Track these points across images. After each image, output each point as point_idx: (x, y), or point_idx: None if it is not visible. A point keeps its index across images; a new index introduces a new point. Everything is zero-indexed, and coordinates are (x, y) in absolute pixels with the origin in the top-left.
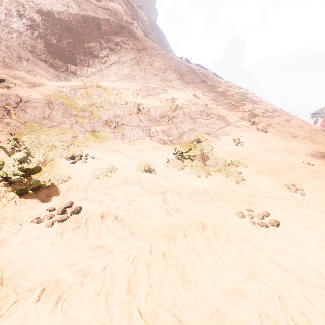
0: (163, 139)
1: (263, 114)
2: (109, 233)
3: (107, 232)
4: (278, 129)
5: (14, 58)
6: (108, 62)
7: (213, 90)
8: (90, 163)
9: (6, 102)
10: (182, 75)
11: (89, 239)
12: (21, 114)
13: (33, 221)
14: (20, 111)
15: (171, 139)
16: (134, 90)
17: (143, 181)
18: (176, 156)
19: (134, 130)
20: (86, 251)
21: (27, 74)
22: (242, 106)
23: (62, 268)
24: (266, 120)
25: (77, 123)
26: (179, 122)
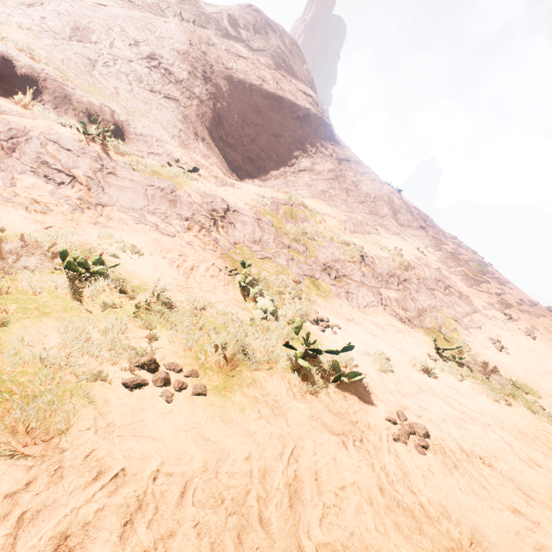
0: (399, 314)
1: (519, 306)
2: (505, 488)
3: (500, 485)
4: (549, 338)
5: (191, 134)
6: (297, 166)
7: (438, 246)
8: (342, 336)
9: (212, 206)
10: (395, 212)
11: (489, 492)
12: (230, 229)
13: (400, 440)
14: (229, 225)
15: (410, 317)
16: (338, 219)
17: (440, 392)
18: (440, 352)
19: (363, 290)
20: (511, 515)
21: (204, 160)
22: (485, 284)
23: (517, 540)
24: (527, 318)
25: (294, 259)
26: (413, 290)
